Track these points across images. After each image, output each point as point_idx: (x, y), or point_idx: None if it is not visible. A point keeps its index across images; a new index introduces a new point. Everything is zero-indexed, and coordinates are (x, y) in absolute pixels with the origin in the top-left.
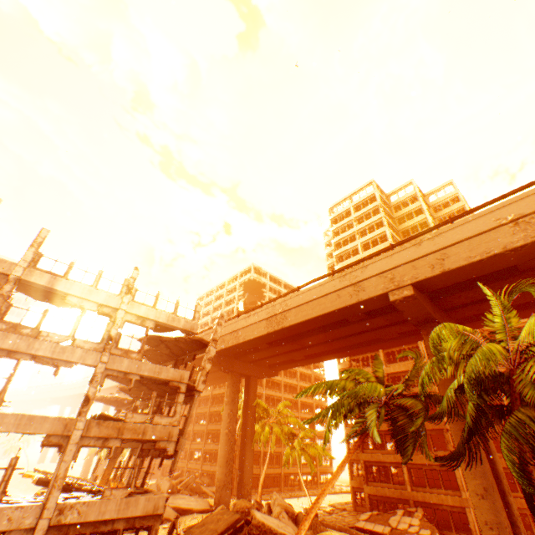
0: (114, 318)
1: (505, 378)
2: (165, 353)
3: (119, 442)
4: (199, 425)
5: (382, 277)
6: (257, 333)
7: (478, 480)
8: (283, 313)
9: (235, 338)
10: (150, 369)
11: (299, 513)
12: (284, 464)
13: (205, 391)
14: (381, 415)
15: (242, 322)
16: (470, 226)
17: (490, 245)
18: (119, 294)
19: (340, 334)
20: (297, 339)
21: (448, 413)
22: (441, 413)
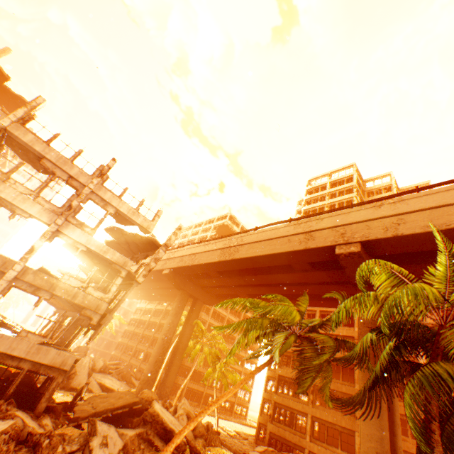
0: (80, 192)
1: (431, 333)
2: (124, 247)
3: (48, 296)
4: (148, 331)
5: (334, 231)
6: (210, 259)
7: (373, 443)
8: (237, 247)
9: (191, 260)
10: (98, 246)
11: (199, 422)
12: (203, 380)
13: (161, 305)
14: (289, 340)
15: (201, 248)
16: (436, 197)
17: (452, 218)
18: (91, 175)
19: (283, 280)
20: (243, 275)
21: (358, 359)
22: (351, 357)
